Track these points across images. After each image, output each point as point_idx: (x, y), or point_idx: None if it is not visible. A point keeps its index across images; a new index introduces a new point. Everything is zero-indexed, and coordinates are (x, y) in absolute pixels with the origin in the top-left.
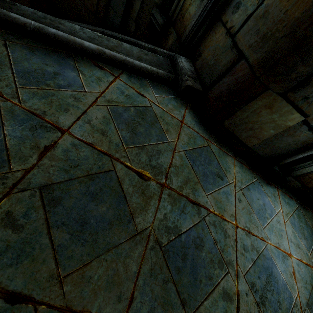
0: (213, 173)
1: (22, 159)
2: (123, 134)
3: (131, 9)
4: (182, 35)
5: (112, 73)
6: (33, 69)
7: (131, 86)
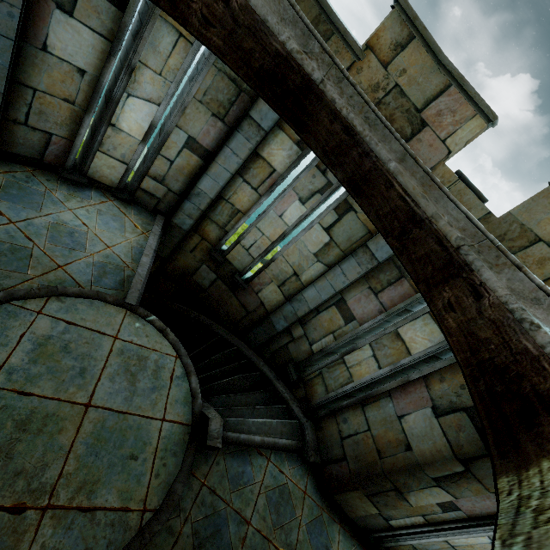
0: (323, 545)
1: (236, 548)
2: (273, 517)
3: (270, 344)
4: (309, 399)
5: (266, 456)
6: (235, 473)
7: (276, 465)
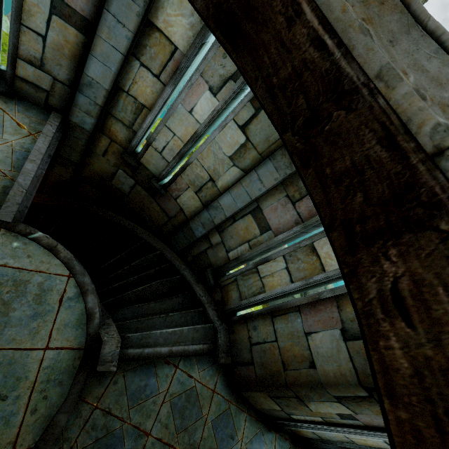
0: (228, 436)
1: None
2: (177, 422)
3: (191, 249)
4: (225, 303)
5: (174, 364)
6: (136, 388)
7: (184, 371)
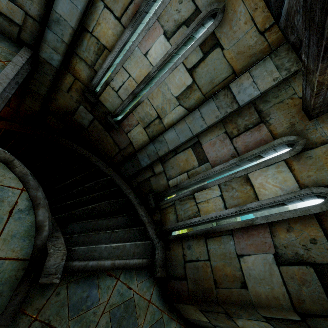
0: None
1: None
2: None
3: (137, 176)
4: (163, 223)
5: (116, 276)
6: (77, 299)
7: (125, 283)
